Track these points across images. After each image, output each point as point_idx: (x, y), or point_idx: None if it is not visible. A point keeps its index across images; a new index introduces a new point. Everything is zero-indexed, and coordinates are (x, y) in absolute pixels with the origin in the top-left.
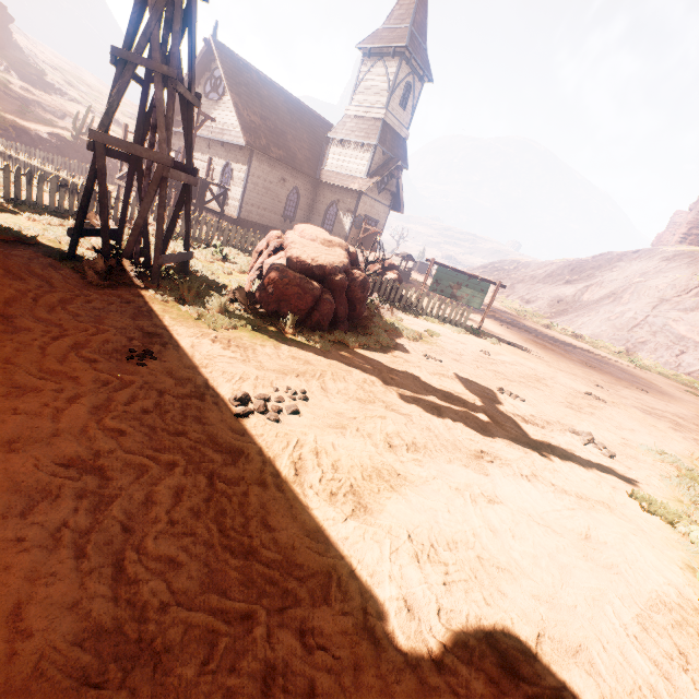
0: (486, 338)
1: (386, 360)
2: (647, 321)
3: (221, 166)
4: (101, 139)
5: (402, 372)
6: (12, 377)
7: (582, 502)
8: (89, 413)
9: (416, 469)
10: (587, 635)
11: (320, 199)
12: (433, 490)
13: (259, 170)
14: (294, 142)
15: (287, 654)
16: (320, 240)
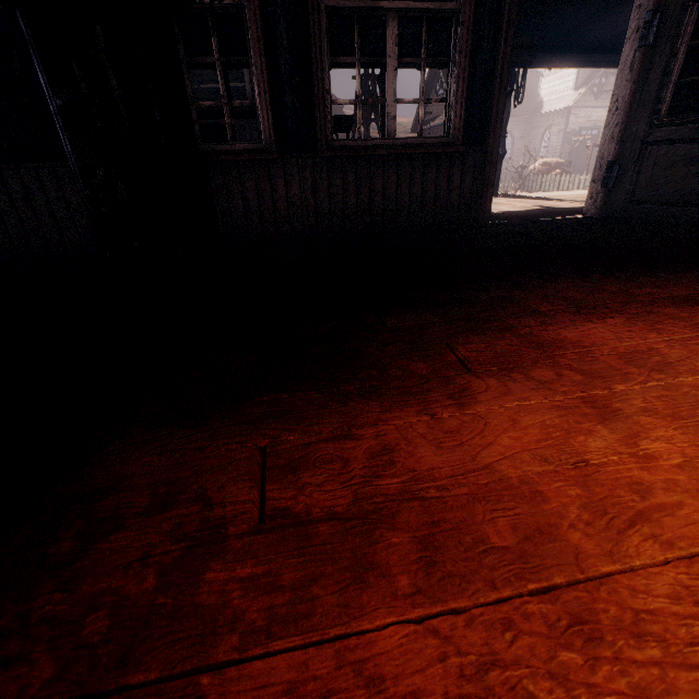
0: None
1: None
2: None
3: None
4: None
5: None
6: None
7: None
8: None
9: None
10: None
11: (535, 132)
12: None
13: None
14: None
15: None
16: None
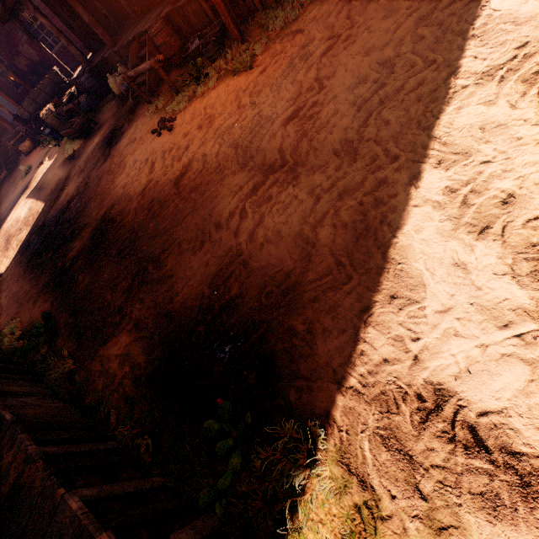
0: None
1: None
2: None
3: None
4: None
5: None
6: (392, 3)
7: None
8: (413, 24)
9: None
10: None
11: None
12: None
13: None
14: None
15: (397, 179)
16: None
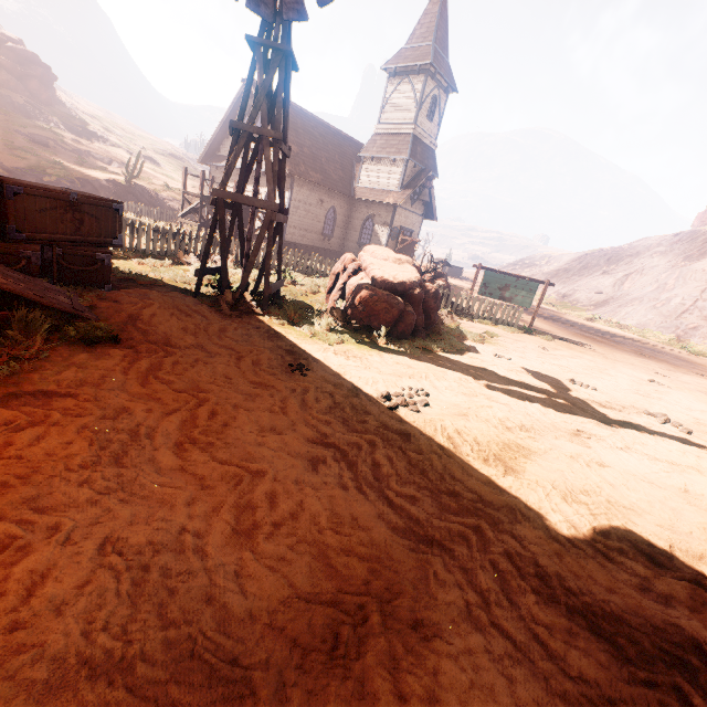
0: (539, 335)
1: (466, 361)
2: (696, 306)
3: (263, 194)
4: (221, 195)
5: (484, 371)
6: (238, 388)
7: (674, 467)
8: (300, 410)
9: (534, 443)
10: (705, 548)
11: (355, 215)
12: (553, 458)
13: (299, 195)
14: (328, 164)
15: (513, 546)
16: (392, 259)
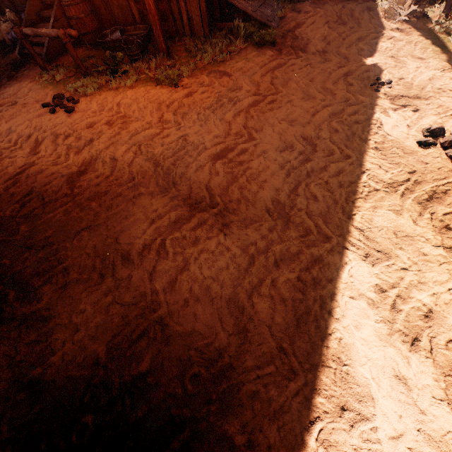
0: None
1: None
2: None
3: None
4: None
5: None
6: (308, 89)
7: None
8: (328, 116)
9: None
10: None
11: None
12: None
13: None
14: None
15: (331, 262)
16: None
